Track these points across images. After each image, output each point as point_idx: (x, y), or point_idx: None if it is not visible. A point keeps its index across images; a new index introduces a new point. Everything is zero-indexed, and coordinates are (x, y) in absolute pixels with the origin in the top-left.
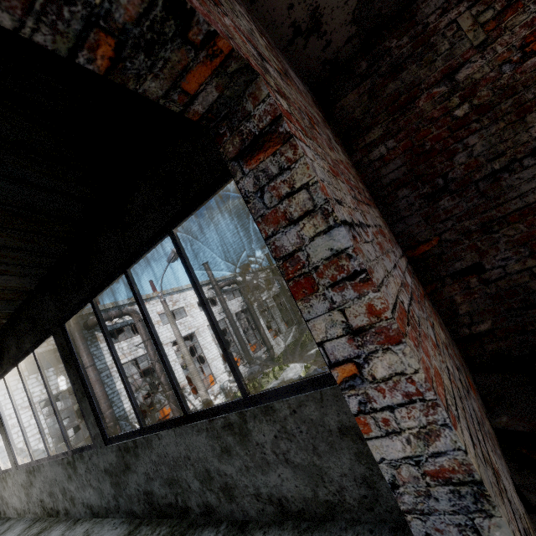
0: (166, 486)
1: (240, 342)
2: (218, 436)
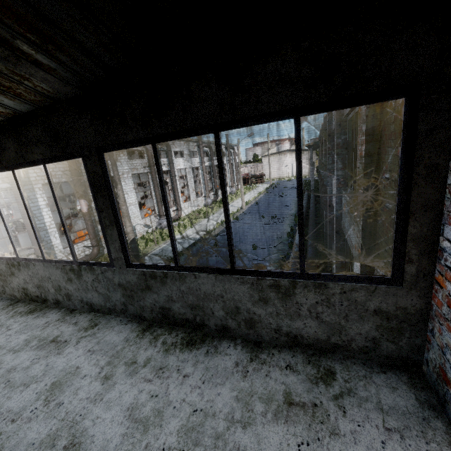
0: (187, 308)
1: (157, 197)
2: (261, 290)
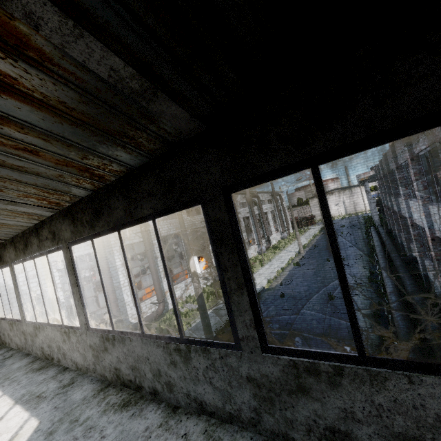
0: (392, 439)
1: None
2: None
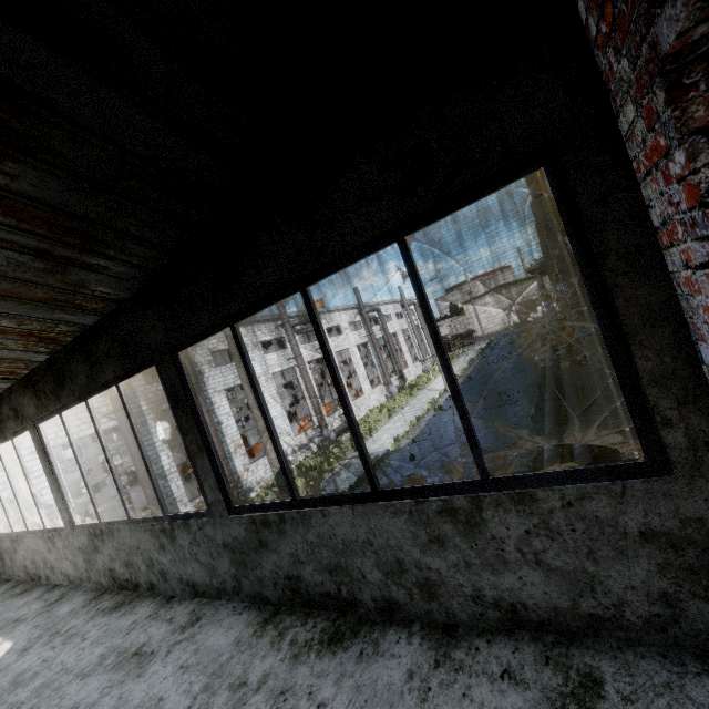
0: (324, 572)
1: (313, 399)
2: (427, 522)
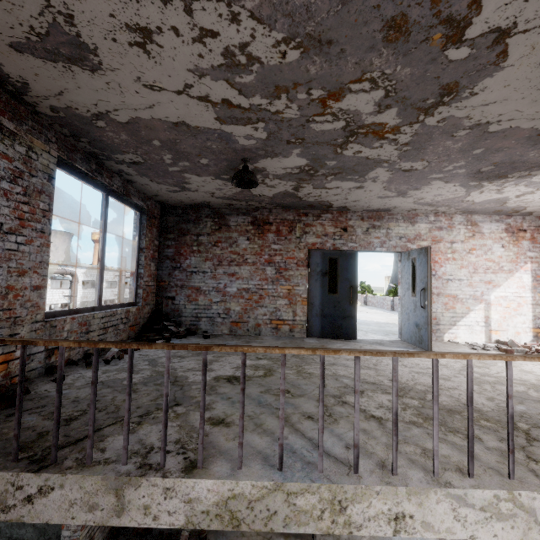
0: None
1: None
2: None
